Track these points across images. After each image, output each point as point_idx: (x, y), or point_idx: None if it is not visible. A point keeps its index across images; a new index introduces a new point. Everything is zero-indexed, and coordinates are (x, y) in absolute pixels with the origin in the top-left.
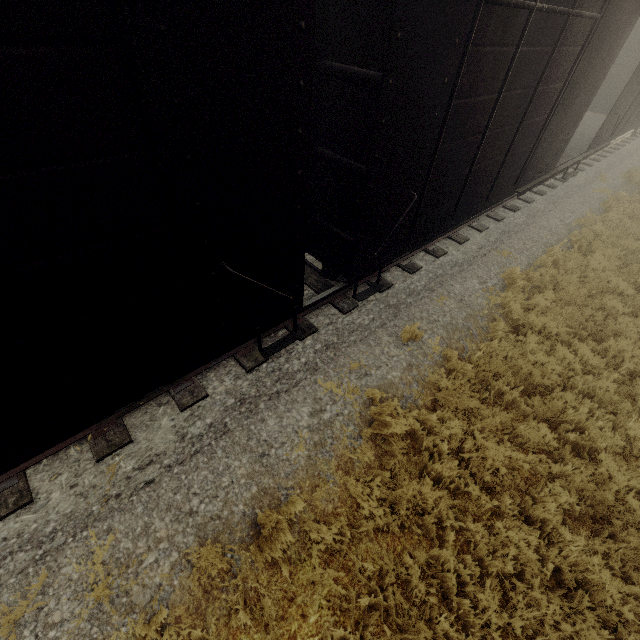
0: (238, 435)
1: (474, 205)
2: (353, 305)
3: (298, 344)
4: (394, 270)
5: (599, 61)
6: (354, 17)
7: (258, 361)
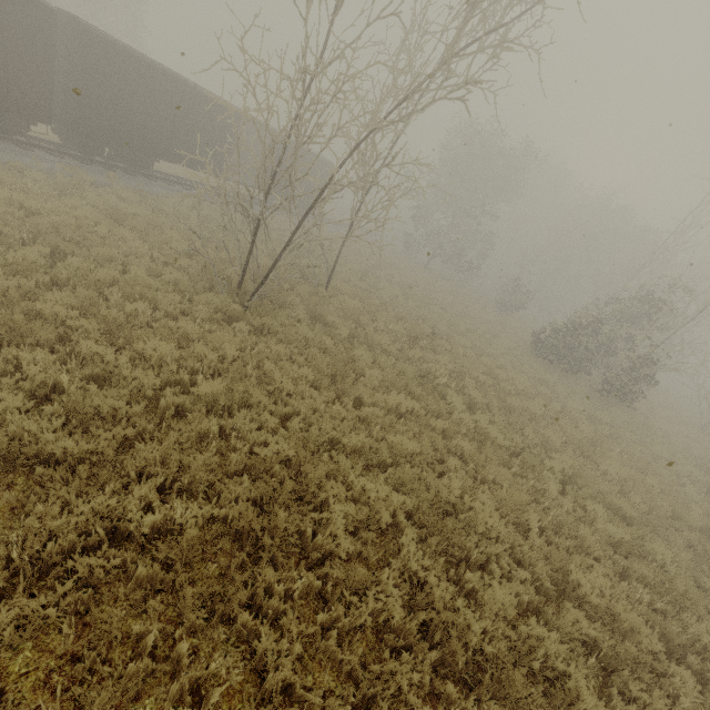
0: (11, 155)
1: (159, 153)
2: (89, 164)
3: (52, 157)
4: (122, 172)
5: (221, 129)
6: (79, 51)
7: (29, 149)
